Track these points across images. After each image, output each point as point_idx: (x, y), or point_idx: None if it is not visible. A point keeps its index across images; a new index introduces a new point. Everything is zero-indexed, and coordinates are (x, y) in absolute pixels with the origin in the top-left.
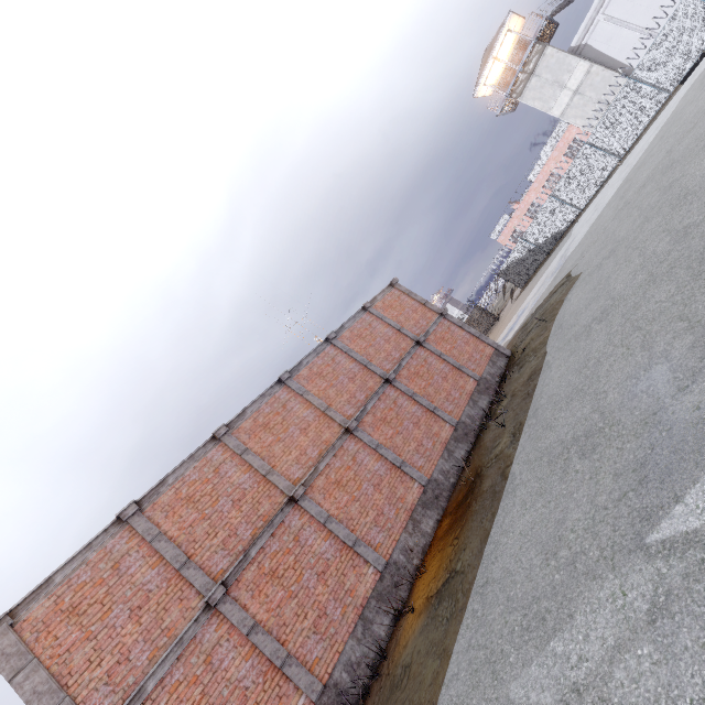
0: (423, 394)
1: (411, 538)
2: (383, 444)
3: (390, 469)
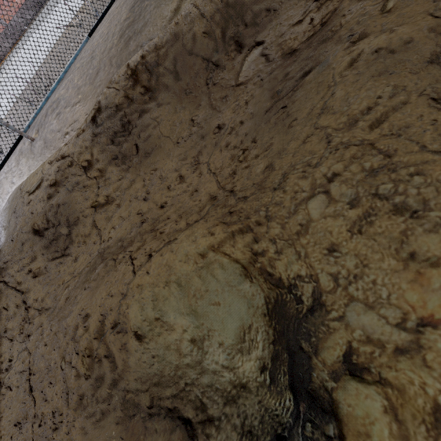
0: None
1: None
2: None
3: None
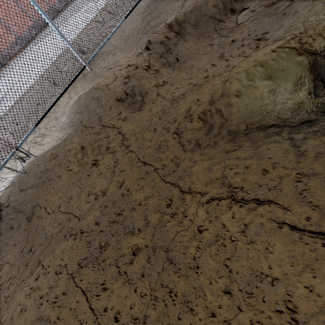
0: (22, 3)
1: (10, 50)
2: (0, 17)
3: (3, 27)
